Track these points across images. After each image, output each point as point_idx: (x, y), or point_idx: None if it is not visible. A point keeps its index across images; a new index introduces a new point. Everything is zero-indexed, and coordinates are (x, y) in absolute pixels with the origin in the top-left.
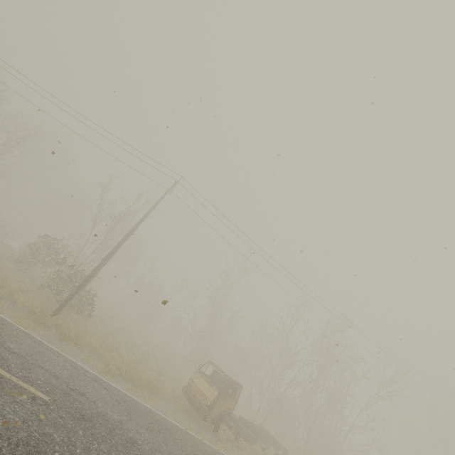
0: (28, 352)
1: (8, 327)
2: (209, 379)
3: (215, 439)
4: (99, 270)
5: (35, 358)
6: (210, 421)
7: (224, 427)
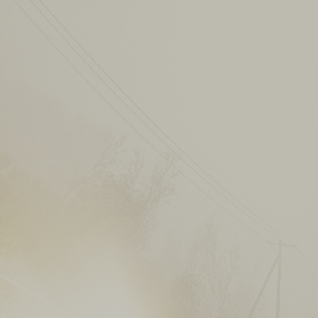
0: None
1: None
2: None
3: None
4: None
5: None
6: None
7: None
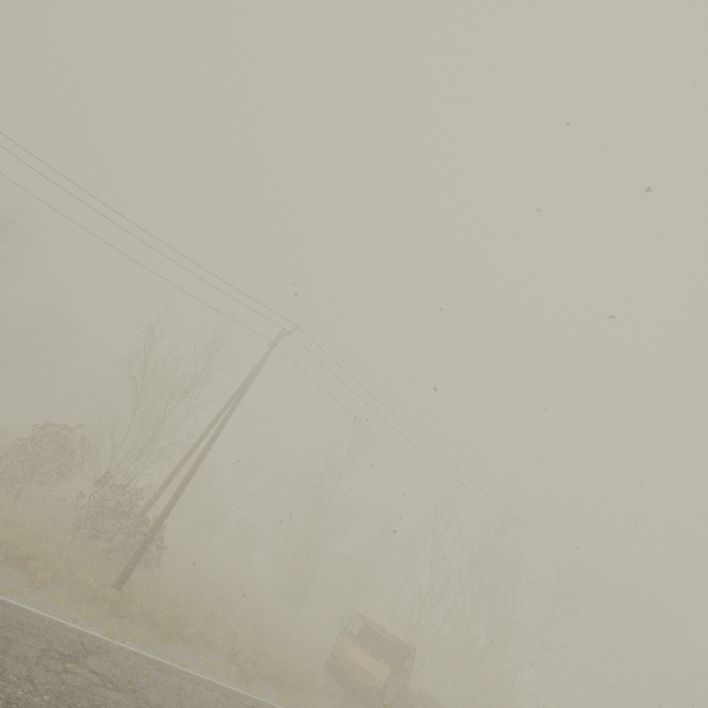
0: (174, 699)
1: (115, 654)
2: (357, 640)
3: None
4: (166, 486)
5: (190, 707)
6: None
7: None
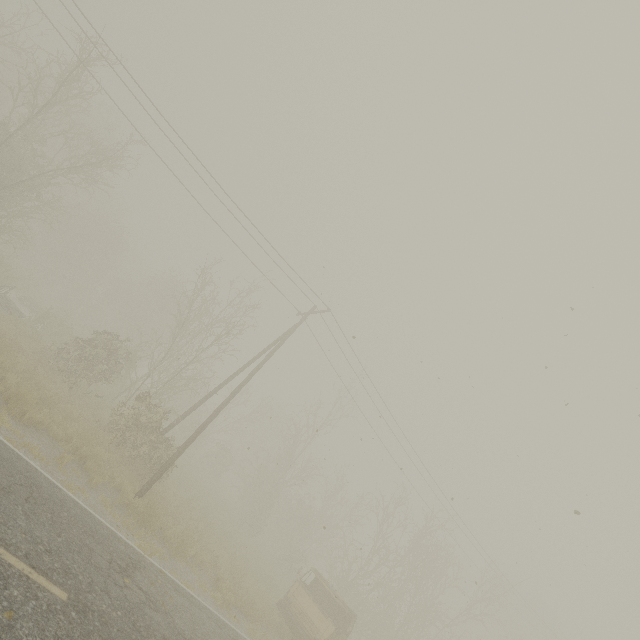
0: (190, 625)
1: (149, 570)
2: (307, 589)
3: None
4: (188, 414)
5: (200, 636)
6: None
7: None
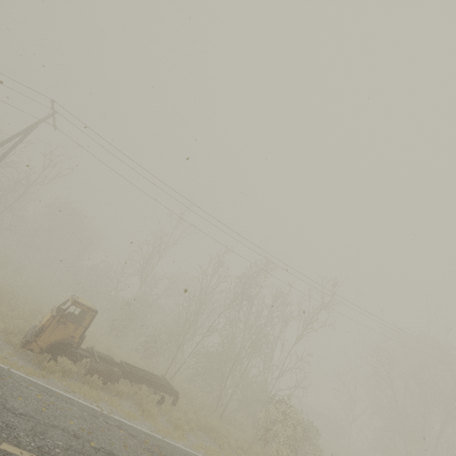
0: None
1: None
2: (76, 318)
3: (39, 370)
4: None
5: None
6: (37, 351)
7: (61, 358)
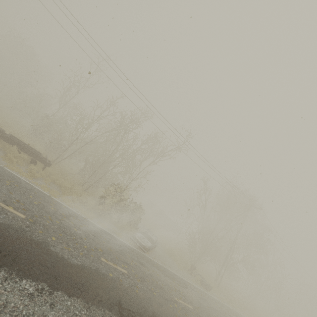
0: None
1: None
2: None
3: None
4: None
5: None
6: None
7: None
